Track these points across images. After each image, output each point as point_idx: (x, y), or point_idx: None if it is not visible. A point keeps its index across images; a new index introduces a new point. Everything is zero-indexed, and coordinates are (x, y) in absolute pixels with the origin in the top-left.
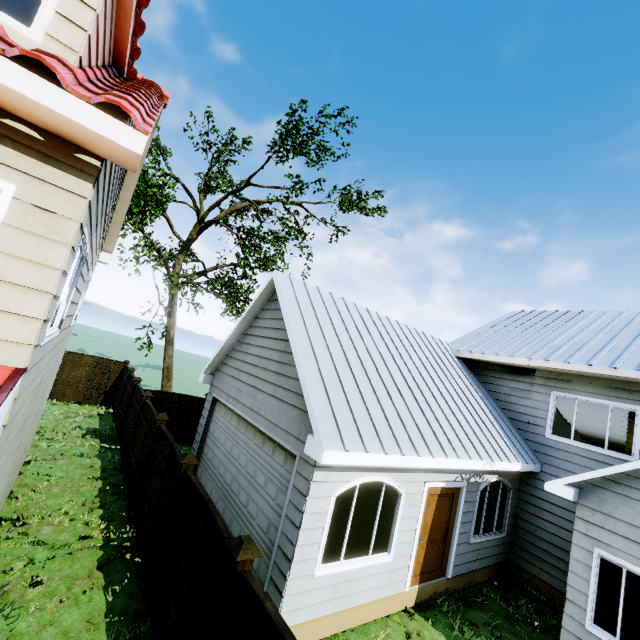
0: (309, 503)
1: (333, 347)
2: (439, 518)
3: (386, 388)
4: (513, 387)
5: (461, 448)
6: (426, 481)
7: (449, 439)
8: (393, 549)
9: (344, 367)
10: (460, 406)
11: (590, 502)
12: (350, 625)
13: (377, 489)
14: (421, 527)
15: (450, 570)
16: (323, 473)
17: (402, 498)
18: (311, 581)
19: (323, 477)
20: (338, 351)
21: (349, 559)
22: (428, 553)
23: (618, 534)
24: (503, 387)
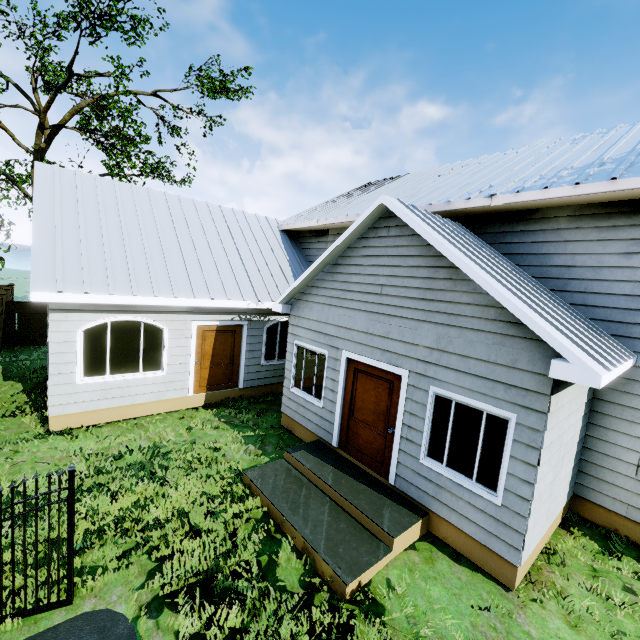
0: (53, 335)
1: (89, 224)
2: (222, 348)
3: (145, 253)
4: (318, 248)
5: (222, 293)
6: (194, 320)
7: (208, 287)
8: (166, 368)
9: (95, 239)
10: (247, 266)
11: (294, 312)
12: (132, 416)
13: (135, 327)
14: (199, 354)
15: (241, 383)
16: (61, 314)
17: (167, 333)
18: (76, 387)
19: (62, 317)
20: (94, 227)
21: (117, 374)
22: (214, 372)
23: (303, 327)
24: (312, 250)
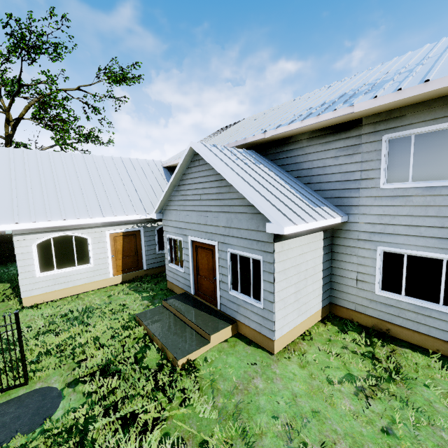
0: (17, 250)
1: (33, 181)
2: (128, 246)
3: (70, 193)
4: None
5: (122, 212)
6: (107, 231)
7: (112, 209)
8: (92, 262)
9: (38, 189)
10: (139, 193)
11: (164, 217)
12: (75, 293)
13: (69, 239)
14: (113, 251)
15: (144, 266)
16: (21, 236)
17: (90, 240)
18: (36, 279)
19: (22, 238)
20: (37, 182)
21: (62, 269)
22: (125, 261)
23: (170, 226)
24: None
